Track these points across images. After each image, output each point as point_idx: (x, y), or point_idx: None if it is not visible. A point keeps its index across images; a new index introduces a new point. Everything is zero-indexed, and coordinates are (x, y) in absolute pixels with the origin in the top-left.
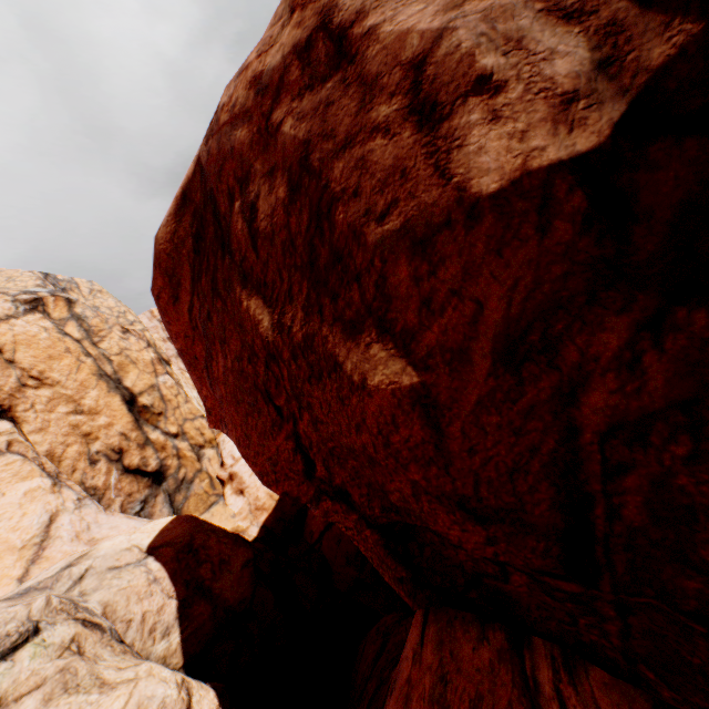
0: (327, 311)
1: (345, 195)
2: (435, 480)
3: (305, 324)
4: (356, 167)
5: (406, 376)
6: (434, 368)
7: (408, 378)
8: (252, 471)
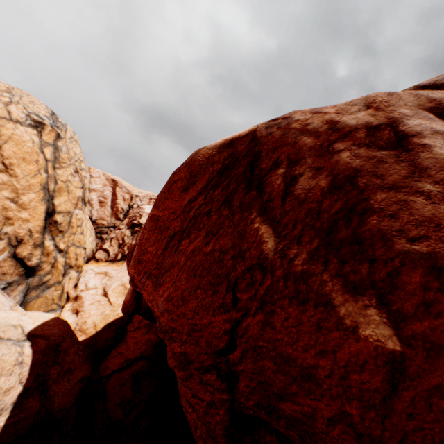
0: (332, 266)
1: (381, 212)
2: (369, 421)
3: (307, 263)
4: (397, 203)
5: (391, 341)
6: (414, 347)
7: (392, 343)
8: (93, 301)
